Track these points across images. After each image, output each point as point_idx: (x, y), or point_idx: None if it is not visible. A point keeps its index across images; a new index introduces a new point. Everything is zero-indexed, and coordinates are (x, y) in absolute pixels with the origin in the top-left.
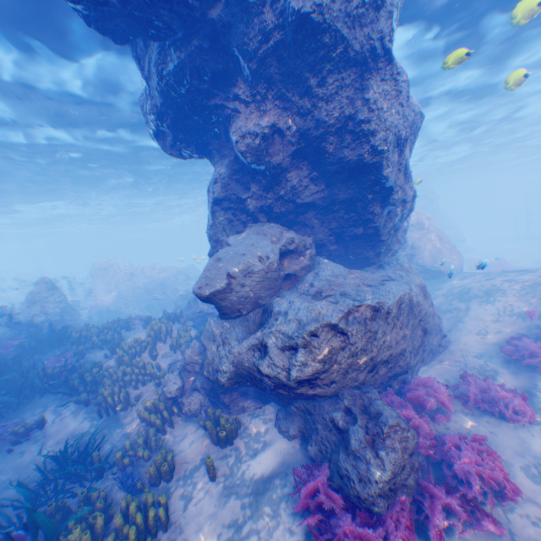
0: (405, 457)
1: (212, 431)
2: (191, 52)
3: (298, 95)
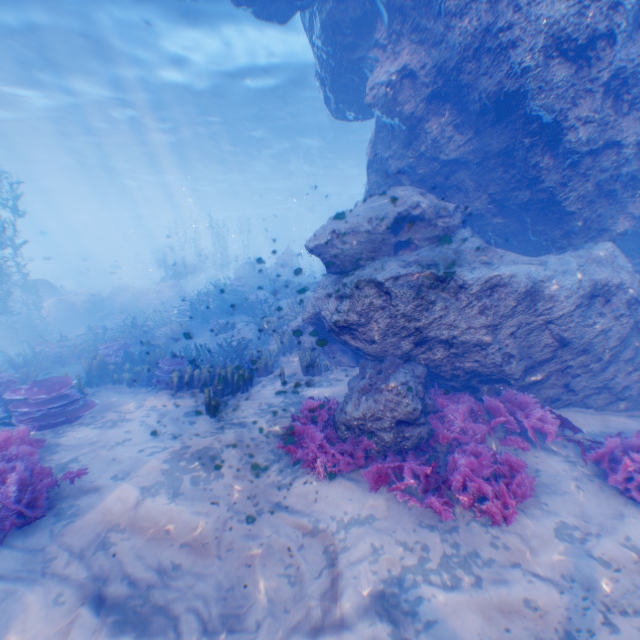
0: (385, 414)
1: (302, 361)
2: (330, 10)
3: (432, 18)
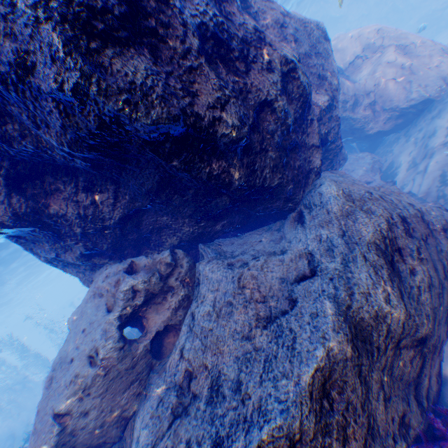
0: None
1: None
2: None
3: None
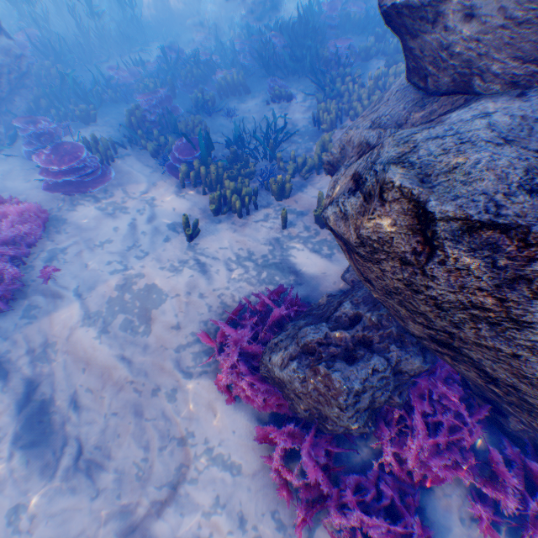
0: (308, 401)
1: (318, 203)
2: None
3: None
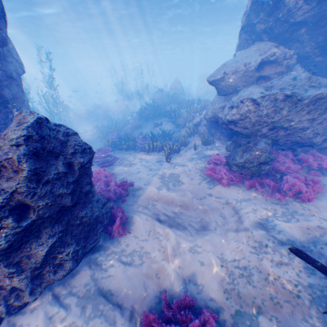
0: (255, 160)
1: (202, 139)
2: None
3: None
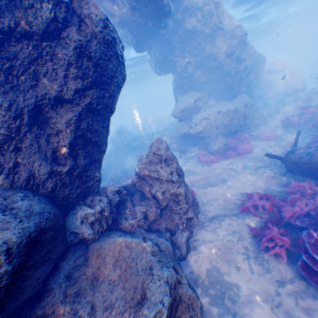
0: (221, 144)
1: (180, 150)
2: (161, 48)
3: (193, 50)
